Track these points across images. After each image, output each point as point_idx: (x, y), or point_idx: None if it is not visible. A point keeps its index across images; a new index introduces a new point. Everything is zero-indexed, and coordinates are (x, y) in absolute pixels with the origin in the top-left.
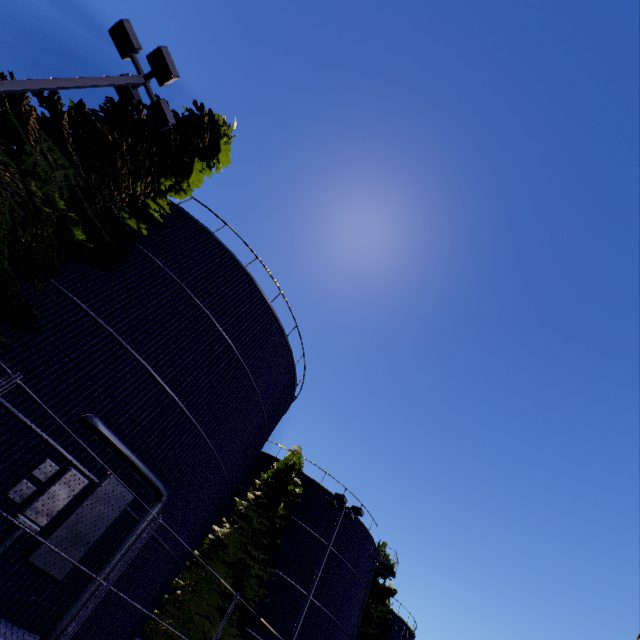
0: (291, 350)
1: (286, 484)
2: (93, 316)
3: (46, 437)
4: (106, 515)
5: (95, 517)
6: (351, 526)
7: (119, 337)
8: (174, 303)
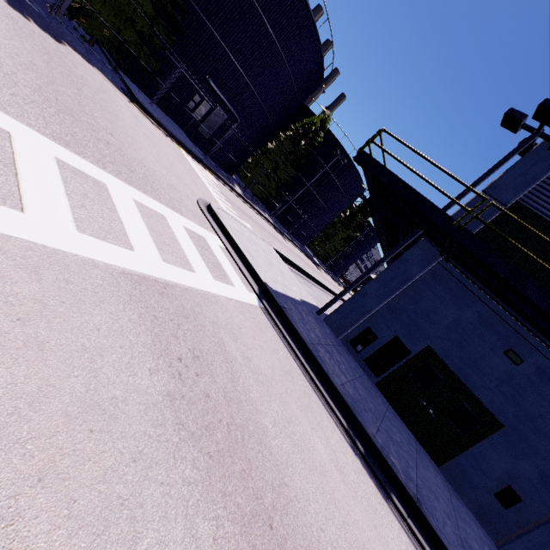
0: (320, 42)
1: (308, 133)
2: (202, 17)
3: (194, 85)
4: (218, 122)
5: (214, 122)
6: (349, 170)
7: (214, 32)
8: (240, 4)
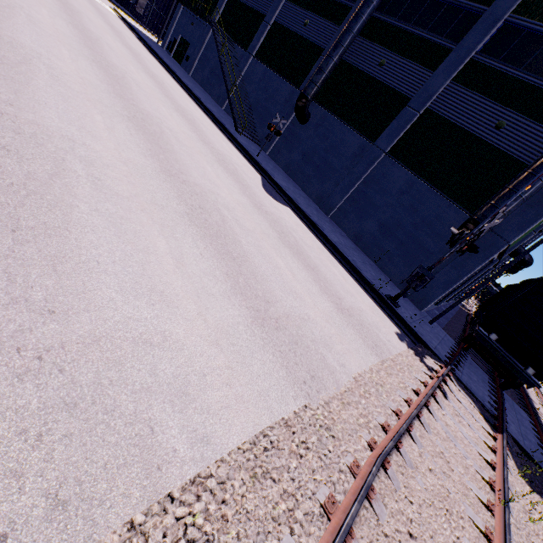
0: None
1: None
2: None
3: None
4: (144, 4)
5: (142, 4)
6: None
7: None
8: None
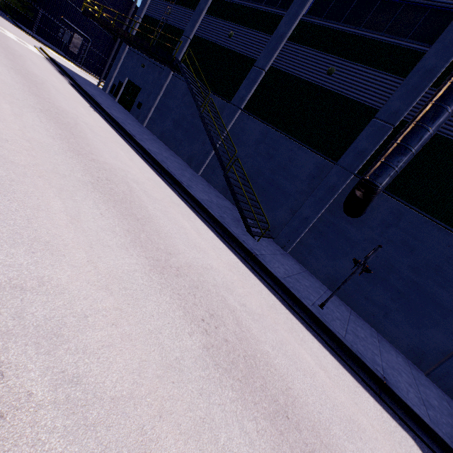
0: None
1: None
2: None
3: (58, 23)
4: (79, 43)
5: (77, 43)
6: None
7: None
8: None
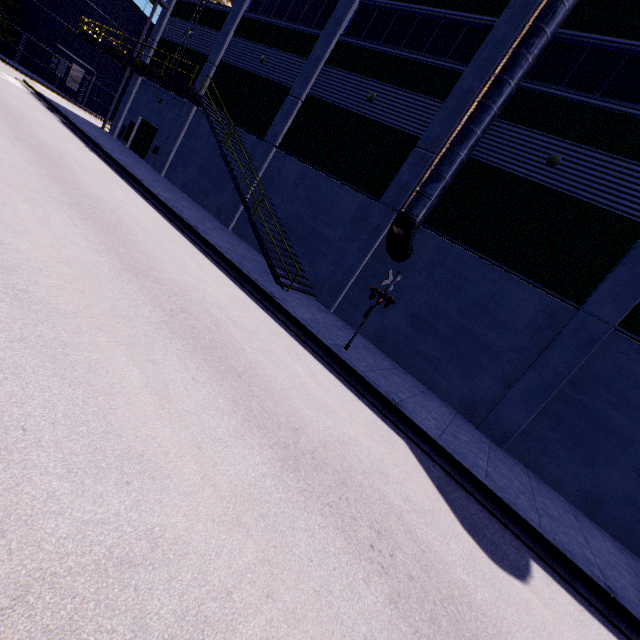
0: (133, 2)
1: None
2: (35, 2)
3: (49, 51)
4: (79, 77)
5: (76, 77)
6: None
7: (48, 11)
8: None
